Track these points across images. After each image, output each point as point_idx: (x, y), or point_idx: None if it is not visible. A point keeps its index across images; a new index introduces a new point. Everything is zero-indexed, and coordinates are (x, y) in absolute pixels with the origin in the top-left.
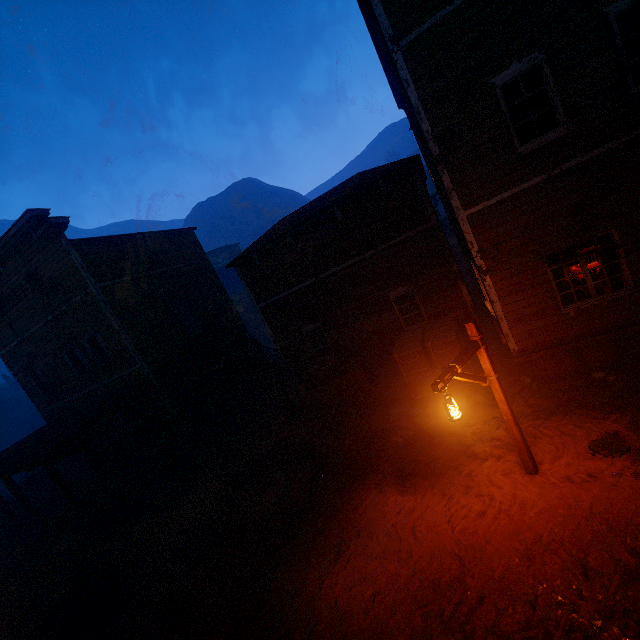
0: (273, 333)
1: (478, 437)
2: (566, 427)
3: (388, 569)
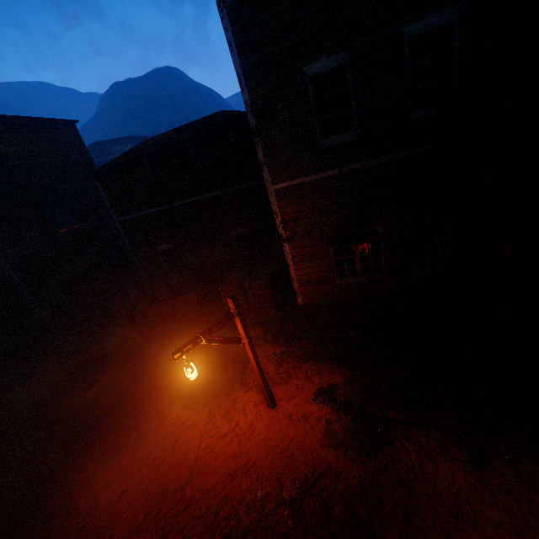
0: (131, 246)
1: None
2: (312, 372)
3: (142, 472)
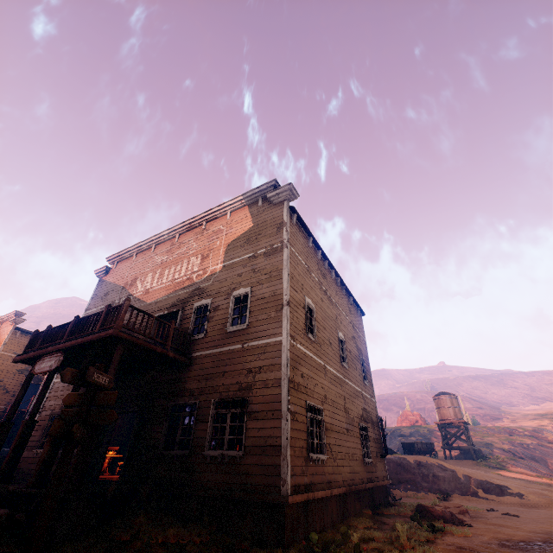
0: None
1: None
2: None
3: None
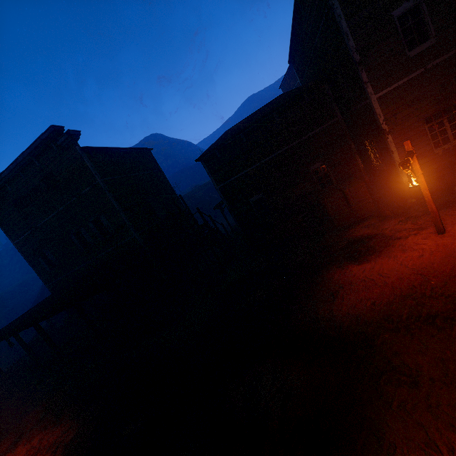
0: (228, 205)
1: (395, 231)
2: (450, 212)
3: (374, 292)
